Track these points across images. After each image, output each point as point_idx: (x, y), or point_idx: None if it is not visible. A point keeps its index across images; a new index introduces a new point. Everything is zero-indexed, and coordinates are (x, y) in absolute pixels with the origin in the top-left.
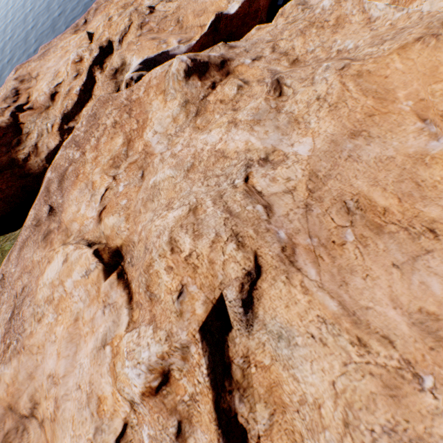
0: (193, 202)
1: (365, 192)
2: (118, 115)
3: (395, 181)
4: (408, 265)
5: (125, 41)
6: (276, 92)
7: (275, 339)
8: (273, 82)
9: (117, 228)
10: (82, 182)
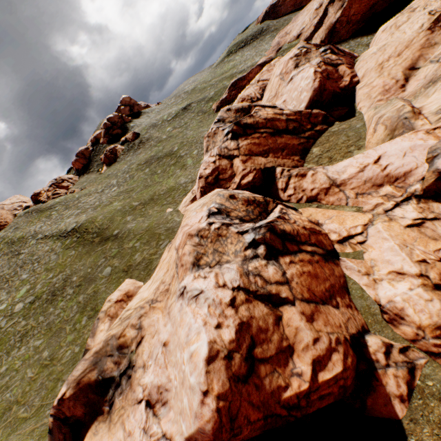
0: None
1: None
2: None
3: None
4: None
5: None
6: None
7: None
8: None
9: None
10: None
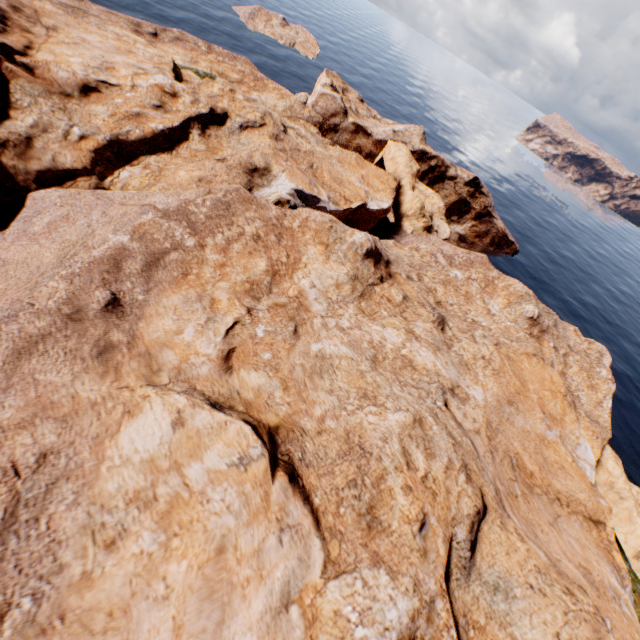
0: (413, 411)
1: (521, 453)
2: (262, 230)
3: (534, 451)
4: (555, 525)
5: (249, 133)
6: (439, 326)
7: (490, 591)
8: (440, 316)
9: (267, 395)
10: (191, 287)
